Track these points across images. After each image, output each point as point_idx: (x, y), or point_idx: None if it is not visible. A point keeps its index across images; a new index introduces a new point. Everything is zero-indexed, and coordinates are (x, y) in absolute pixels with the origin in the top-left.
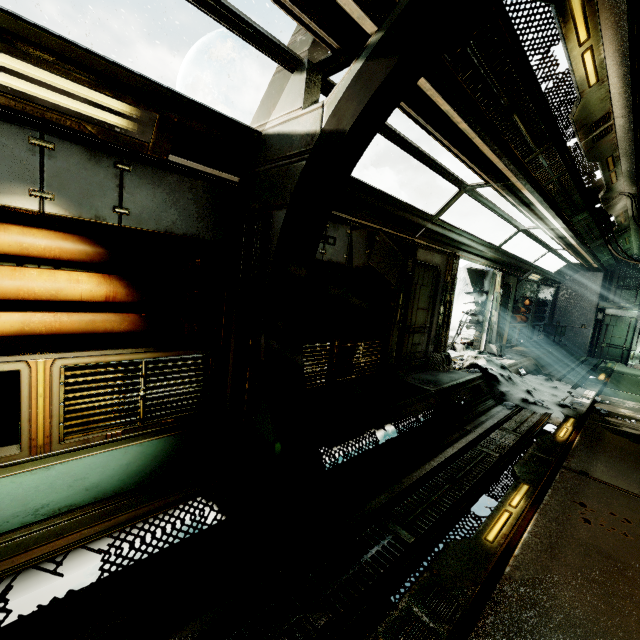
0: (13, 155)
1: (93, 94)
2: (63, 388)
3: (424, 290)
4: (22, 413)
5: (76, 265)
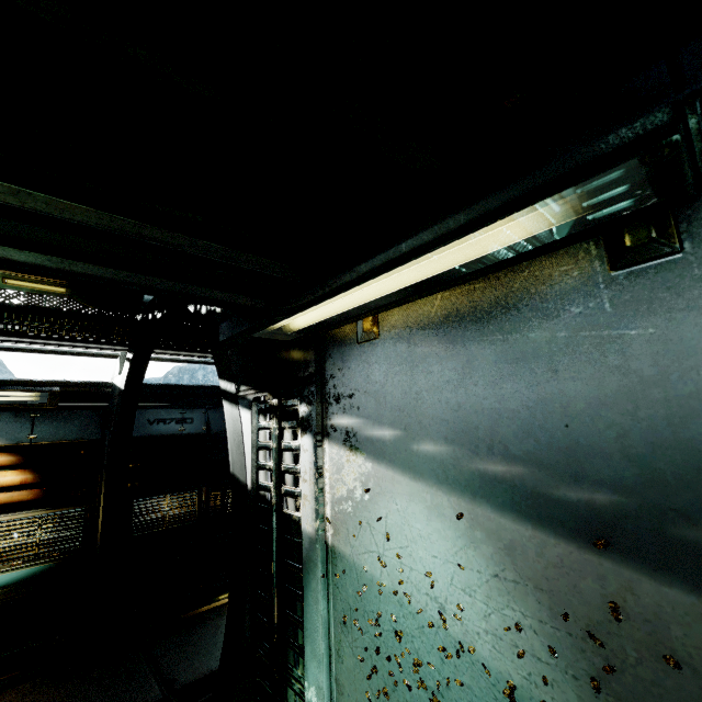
0: None
1: (17, 393)
2: None
3: None
4: None
5: (7, 467)
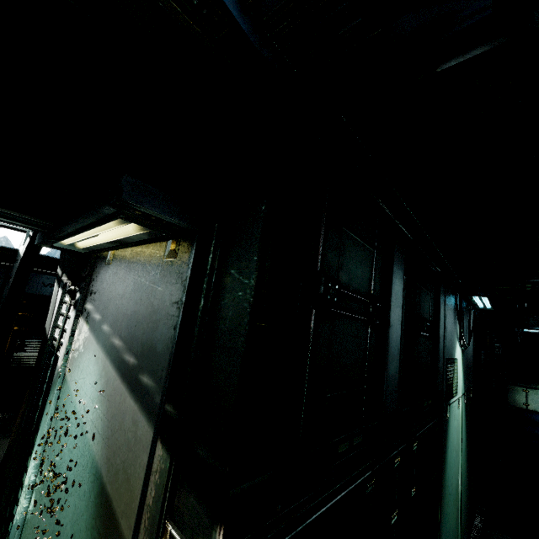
0: None
1: None
2: None
3: None
4: None
5: None
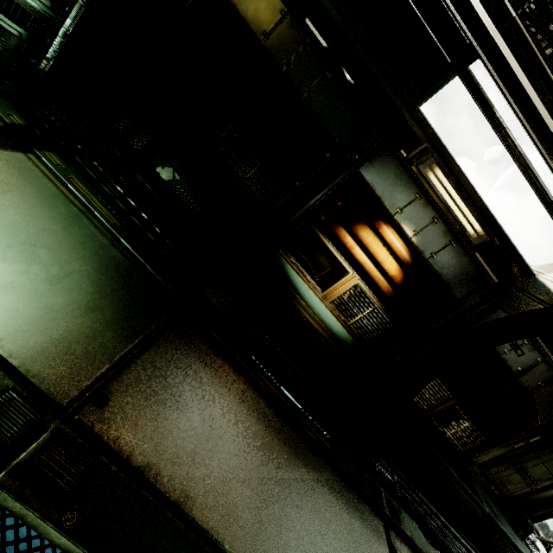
0: (423, 218)
1: (473, 220)
2: (350, 289)
3: None
4: (335, 284)
5: (396, 258)
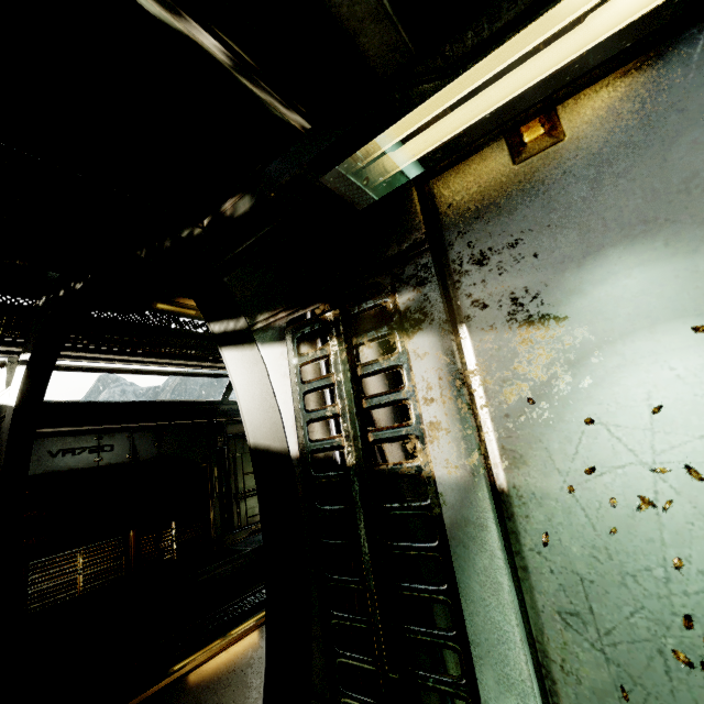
0: None
1: None
2: None
3: (248, 456)
4: None
5: None
